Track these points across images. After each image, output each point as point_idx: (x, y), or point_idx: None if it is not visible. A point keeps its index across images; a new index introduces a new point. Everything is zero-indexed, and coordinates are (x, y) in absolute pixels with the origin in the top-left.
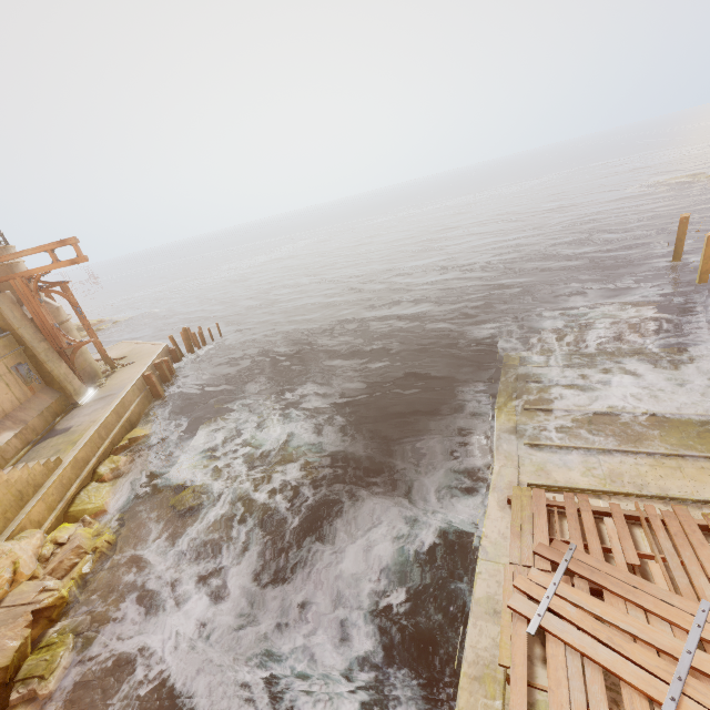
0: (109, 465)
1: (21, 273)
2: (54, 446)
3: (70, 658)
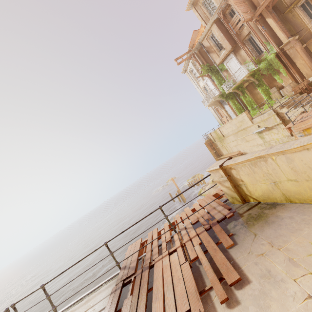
0: None
1: None
2: None
3: None
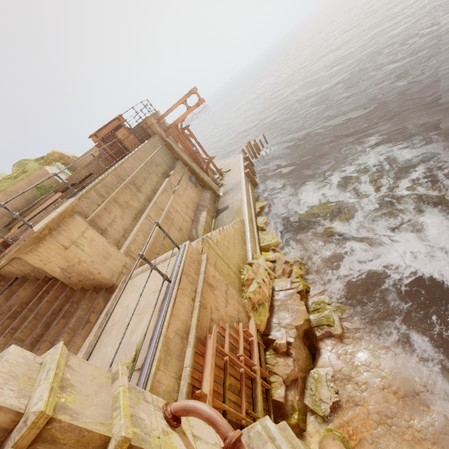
0: (261, 222)
1: (173, 123)
2: (228, 216)
3: (336, 316)
